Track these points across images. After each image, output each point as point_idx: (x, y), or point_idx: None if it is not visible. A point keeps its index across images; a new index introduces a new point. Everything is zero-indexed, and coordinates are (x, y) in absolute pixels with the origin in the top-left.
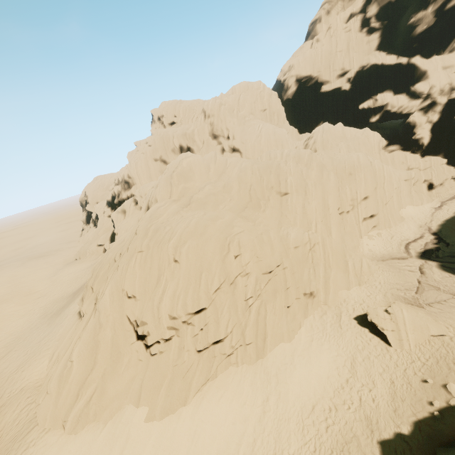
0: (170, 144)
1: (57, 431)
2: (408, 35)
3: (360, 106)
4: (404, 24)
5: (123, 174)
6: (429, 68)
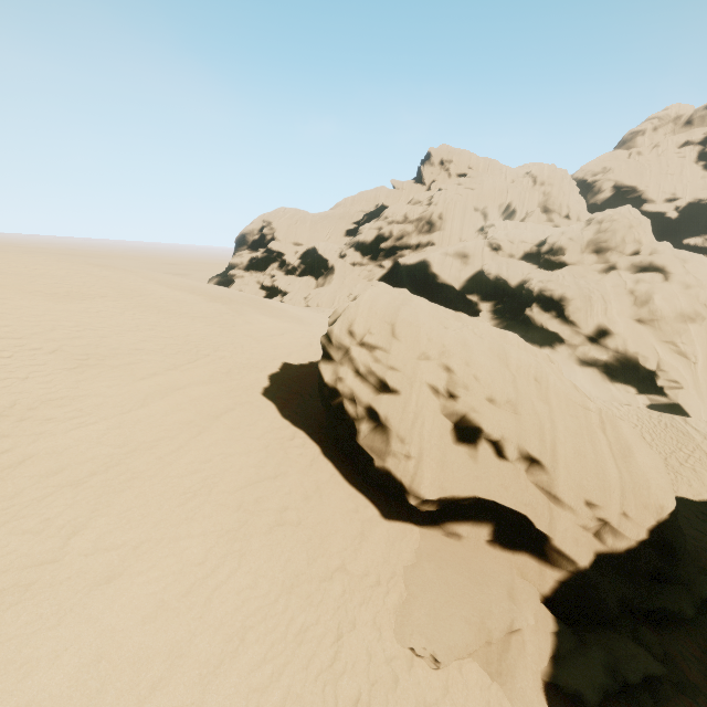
0: (502, 197)
1: None
2: None
3: (685, 241)
4: None
5: (431, 211)
6: None
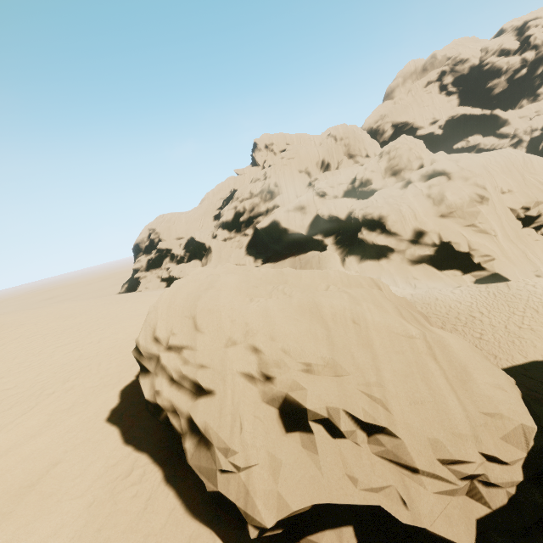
0: (316, 157)
1: (536, 278)
2: (487, 95)
3: (454, 147)
4: (483, 88)
5: (267, 183)
6: (510, 117)
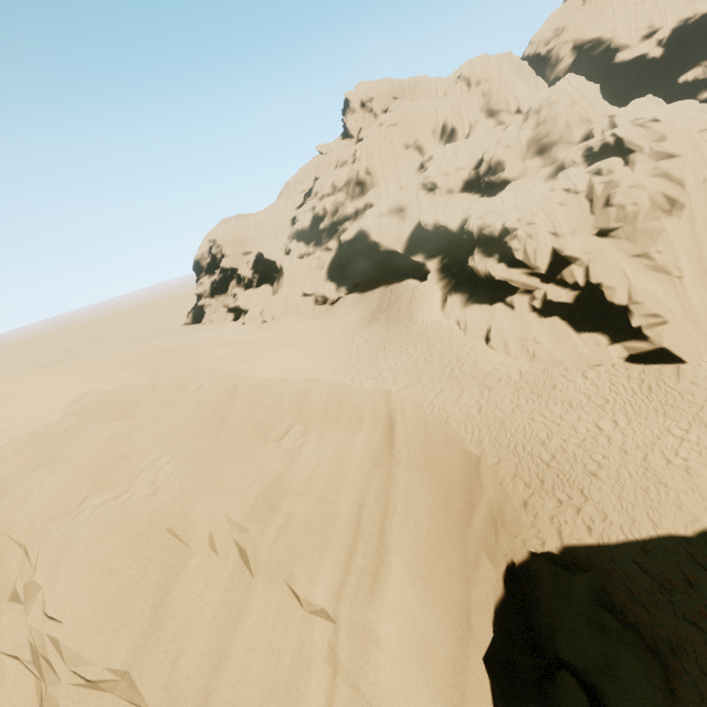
0: (432, 120)
1: None
2: None
3: (680, 79)
4: None
5: (355, 169)
6: None
